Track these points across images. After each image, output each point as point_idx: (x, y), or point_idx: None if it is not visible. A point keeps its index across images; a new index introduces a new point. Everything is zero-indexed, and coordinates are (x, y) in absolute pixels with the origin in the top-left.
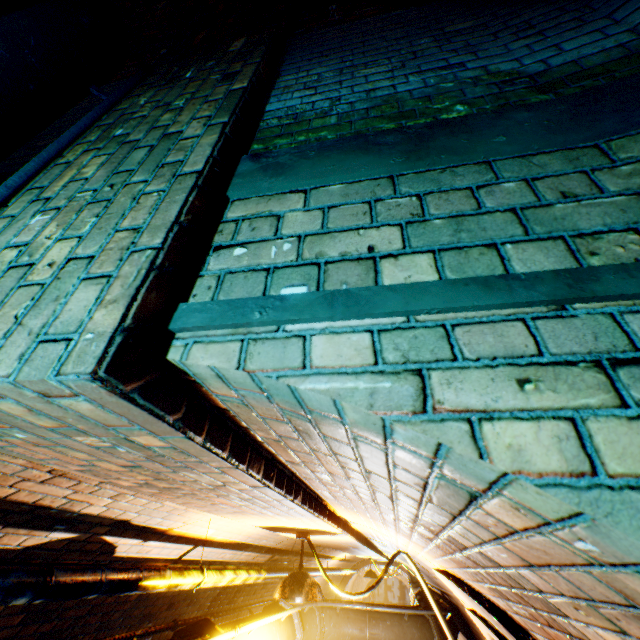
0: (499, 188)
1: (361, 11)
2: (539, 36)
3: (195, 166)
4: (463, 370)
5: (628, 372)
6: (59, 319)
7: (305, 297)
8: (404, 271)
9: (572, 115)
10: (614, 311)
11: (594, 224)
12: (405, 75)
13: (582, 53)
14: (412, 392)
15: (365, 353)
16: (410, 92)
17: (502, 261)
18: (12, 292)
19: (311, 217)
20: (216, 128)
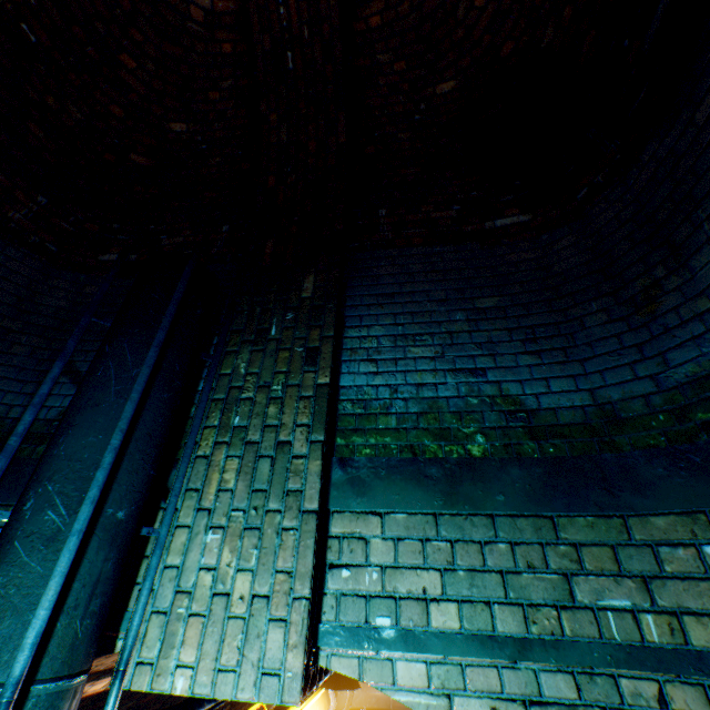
0: (496, 547)
1: (408, 232)
2: (538, 358)
3: (312, 502)
4: (468, 697)
5: (535, 708)
6: (267, 655)
7: (391, 633)
8: (442, 615)
9: (543, 483)
10: (536, 668)
11: (539, 596)
12: (444, 371)
13: (560, 402)
14: (446, 708)
15: (424, 678)
16: (448, 400)
17: (492, 618)
18: (226, 621)
19: (387, 546)
20: (317, 448)
